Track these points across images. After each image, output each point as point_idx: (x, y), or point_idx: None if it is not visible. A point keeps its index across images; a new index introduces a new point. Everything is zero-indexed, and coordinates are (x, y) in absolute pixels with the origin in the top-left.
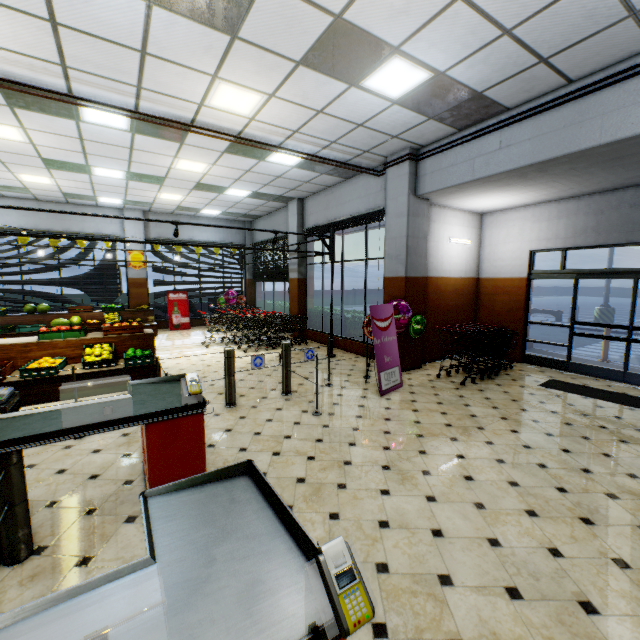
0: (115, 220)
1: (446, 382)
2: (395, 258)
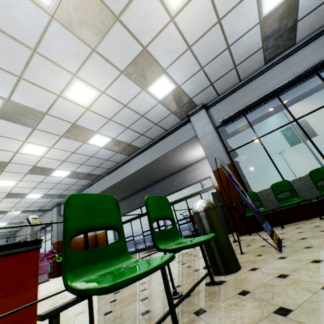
0: None
1: None
2: (55, 236)
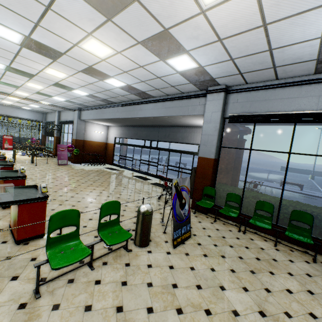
0: None
1: (81, 165)
2: (74, 134)
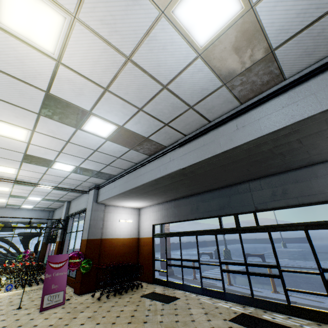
0: None
1: (94, 299)
2: (86, 230)
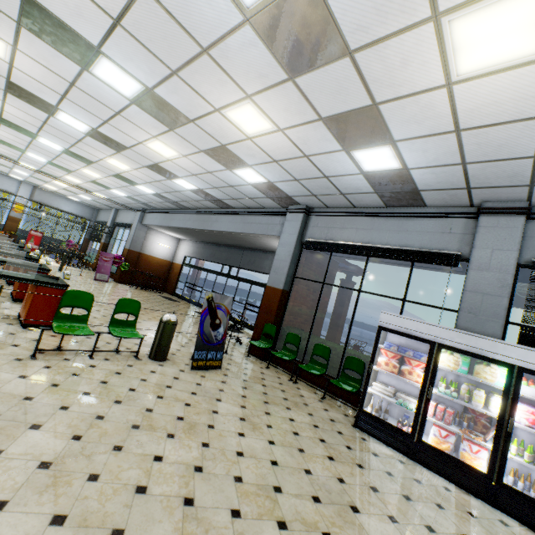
0: (15, 185)
1: (127, 287)
2: (129, 242)
